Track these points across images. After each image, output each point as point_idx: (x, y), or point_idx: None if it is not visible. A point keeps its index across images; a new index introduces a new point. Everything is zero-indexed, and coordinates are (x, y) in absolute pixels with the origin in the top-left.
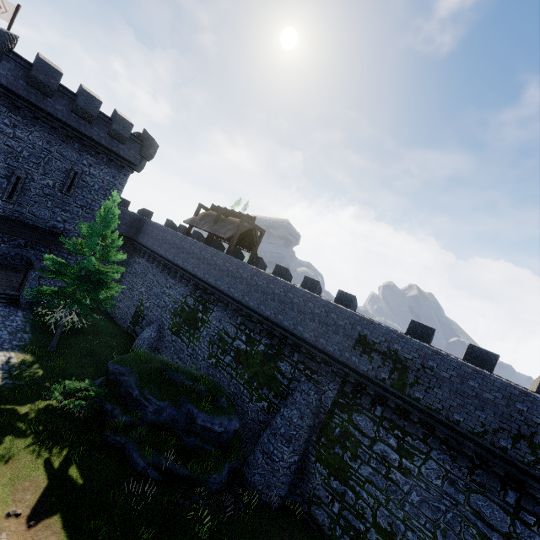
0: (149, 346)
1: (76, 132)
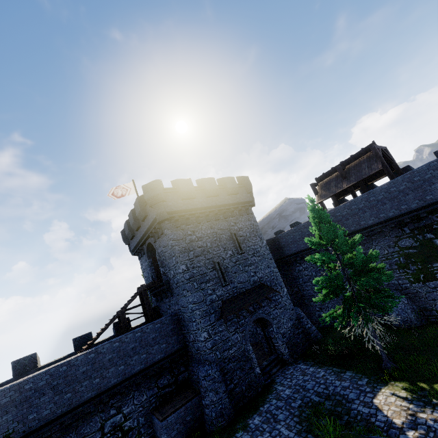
0: (414, 313)
1: (216, 208)
